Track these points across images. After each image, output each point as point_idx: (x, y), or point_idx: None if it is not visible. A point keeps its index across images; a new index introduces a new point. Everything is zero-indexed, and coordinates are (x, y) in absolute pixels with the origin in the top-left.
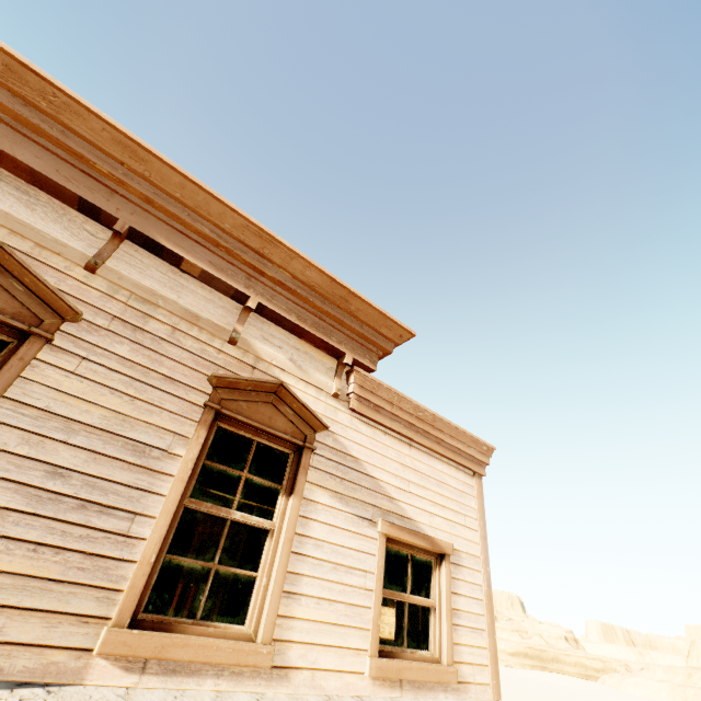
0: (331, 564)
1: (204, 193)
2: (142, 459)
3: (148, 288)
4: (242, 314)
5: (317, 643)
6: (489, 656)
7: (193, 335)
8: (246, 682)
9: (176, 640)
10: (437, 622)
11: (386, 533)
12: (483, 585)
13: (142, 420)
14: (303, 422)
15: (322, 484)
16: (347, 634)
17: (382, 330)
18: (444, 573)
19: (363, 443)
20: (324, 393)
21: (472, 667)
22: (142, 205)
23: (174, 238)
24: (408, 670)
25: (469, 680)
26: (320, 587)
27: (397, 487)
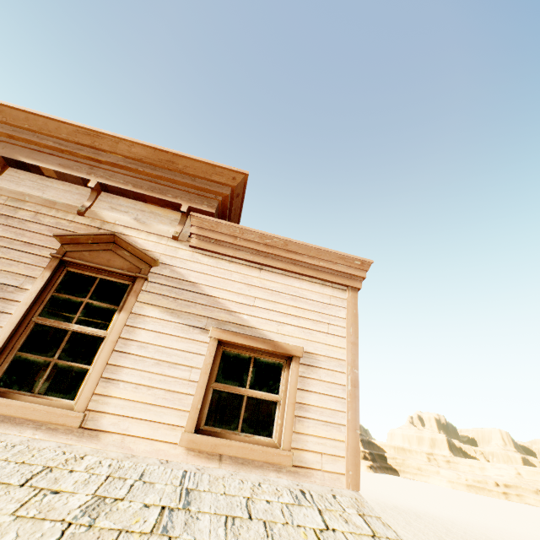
0: (154, 360)
1: (42, 118)
2: (1, 293)
3: (19, 192)
4: (91, 195)
5: (130, 416)
6: (345, 449)
7: (51, 215)
8: (60, 436)
9: (3, 401)
10: (279, 414)
11: (216, 338)
12: (346, 385)
13: (4, 270)
14: (140, 260)
15: (154, 303)
16: (164, 413)
17: (214, 178)
18: (290, 372)
19: (203, 271)
20: (166, 238)
21: (320, 456)
22: (10, 141)
23: (33, 155)
24: (226, 447)
25: (314, 467)
26: (140, 377)
27: (238, 303)
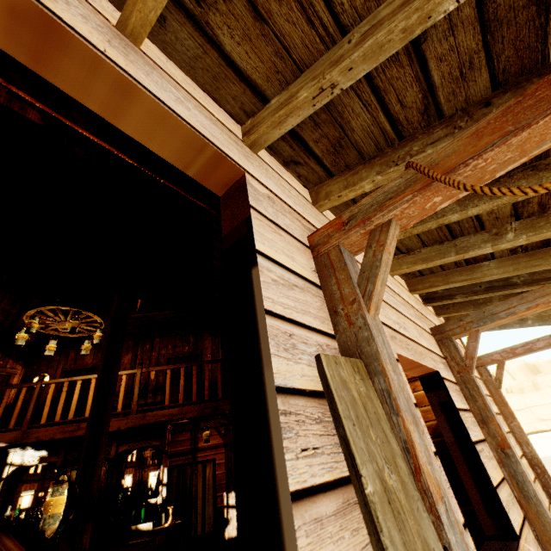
0: None
1: None
2: None
3: None
4: None
5: None
6: None
7: None
8: None
9: None
10: None
11: None
12: None
13: None
14: None
15: None
16: None
17: None
18: None
19: None
20: None
21: None
22: None
23: None
24: None
25: None
26: None
27: None
